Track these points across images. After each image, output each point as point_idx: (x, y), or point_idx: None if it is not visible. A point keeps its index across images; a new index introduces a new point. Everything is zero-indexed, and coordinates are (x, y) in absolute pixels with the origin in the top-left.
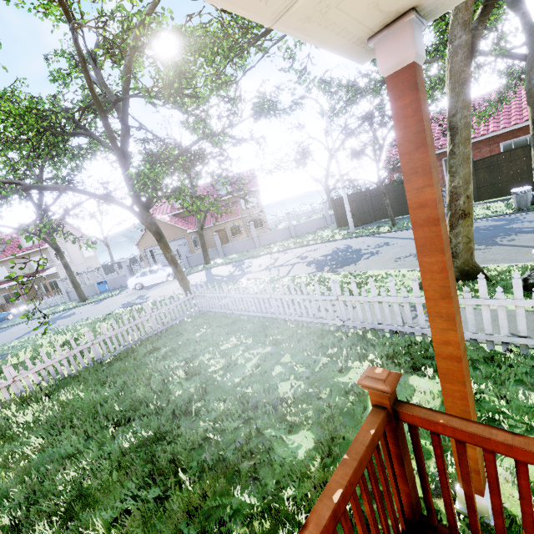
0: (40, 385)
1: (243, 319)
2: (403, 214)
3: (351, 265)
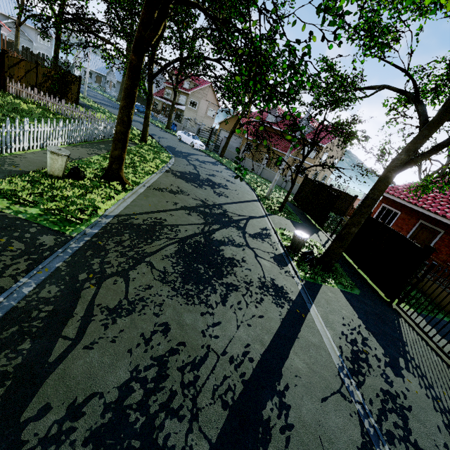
0: (41, 104)
1: (95, 140)
2: (315, 220)
3: (174, 176)
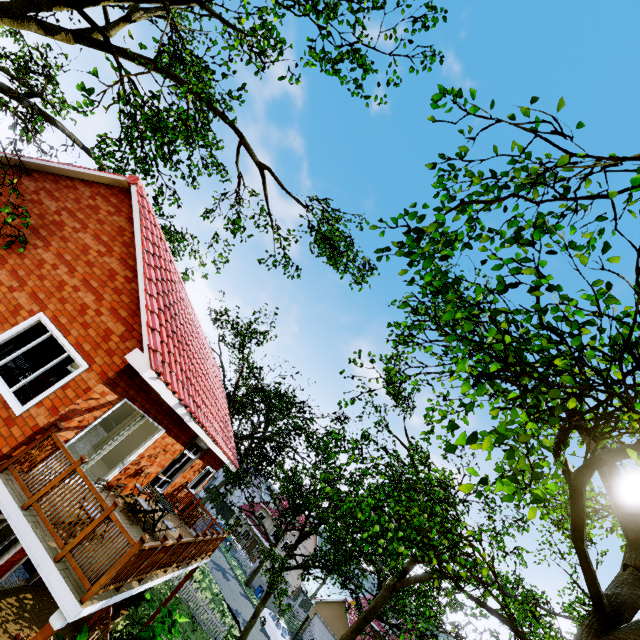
0: None
1: None
2: None
3: None
